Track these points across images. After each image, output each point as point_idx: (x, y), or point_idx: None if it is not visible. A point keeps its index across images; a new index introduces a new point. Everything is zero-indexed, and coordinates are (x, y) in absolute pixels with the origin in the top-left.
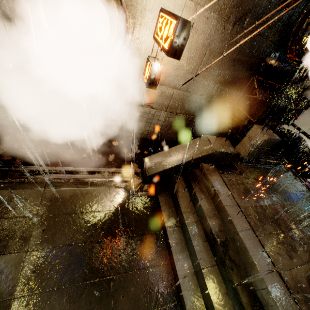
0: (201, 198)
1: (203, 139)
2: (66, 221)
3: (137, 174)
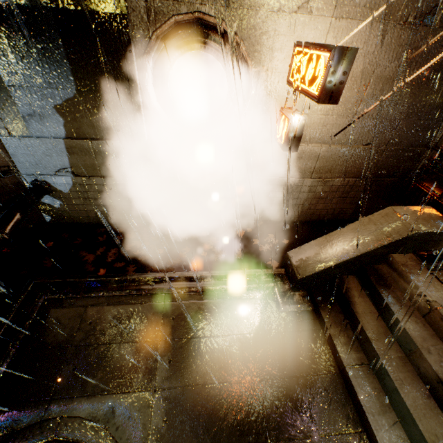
0: (402, 316)
1: (387, 214)
2: (194, 348)
3: (280, 276)
